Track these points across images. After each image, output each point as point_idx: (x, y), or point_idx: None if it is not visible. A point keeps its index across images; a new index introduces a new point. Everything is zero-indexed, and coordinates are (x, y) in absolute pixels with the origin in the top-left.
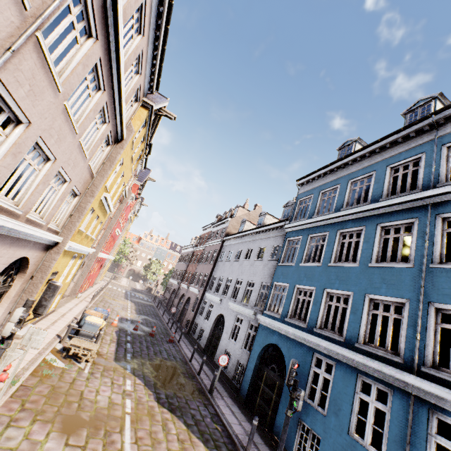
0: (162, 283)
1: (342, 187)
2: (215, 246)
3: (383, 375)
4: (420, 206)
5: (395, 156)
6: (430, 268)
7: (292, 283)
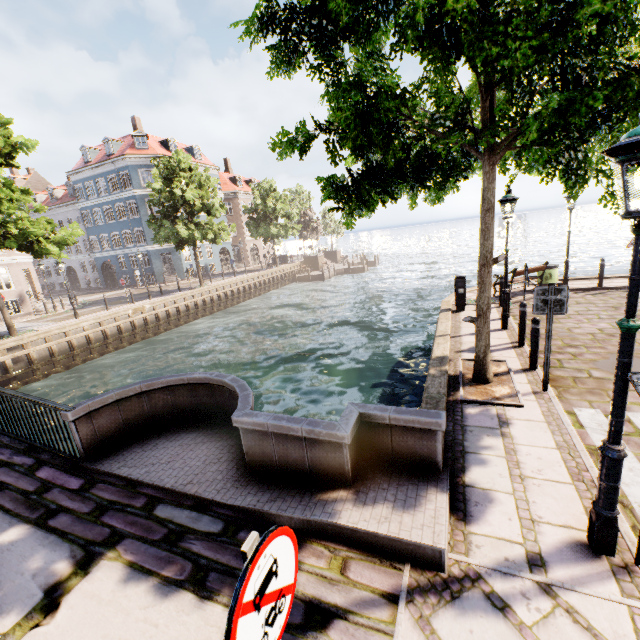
0: None
1: (95, 183)
2: None
3: (133, 251)
4: (122, 198)
5: (108, 172)
6: (131, 219)
7: (98, 235)
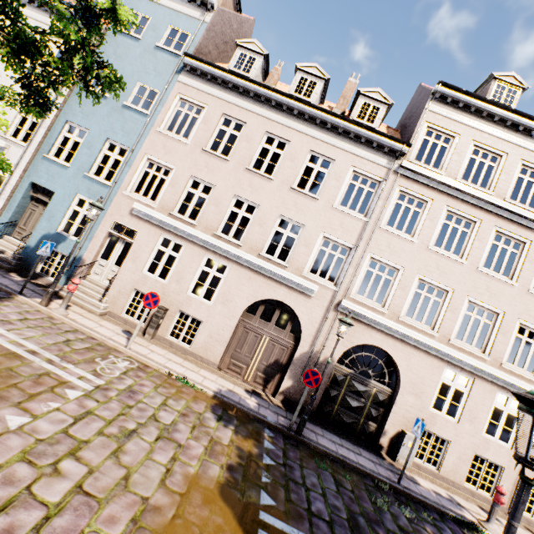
0: None
1: None
2: None
3: None
4: None
5: None
6: None
7: None
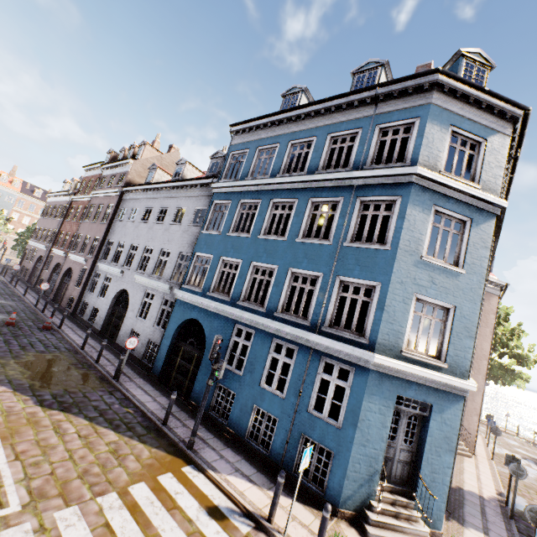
0: (14, 247)
1: (282, 148)
2: (109, 198)
3: (294, 337)
4: (348, 186)
5: (337, 124)
6: (343, 246)
7: (217, 255)
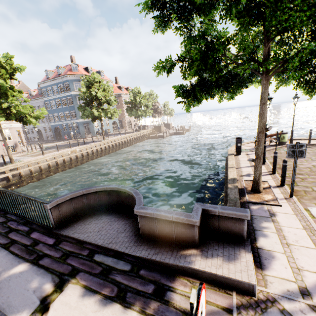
0: None
1: (52, 88)
2: None
3: (70, 122)
4: (65, 96)
5: (58, 83)
6: (69, 106)
7: (53, 114)
